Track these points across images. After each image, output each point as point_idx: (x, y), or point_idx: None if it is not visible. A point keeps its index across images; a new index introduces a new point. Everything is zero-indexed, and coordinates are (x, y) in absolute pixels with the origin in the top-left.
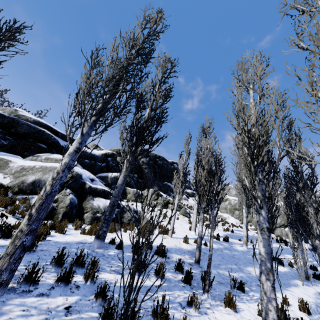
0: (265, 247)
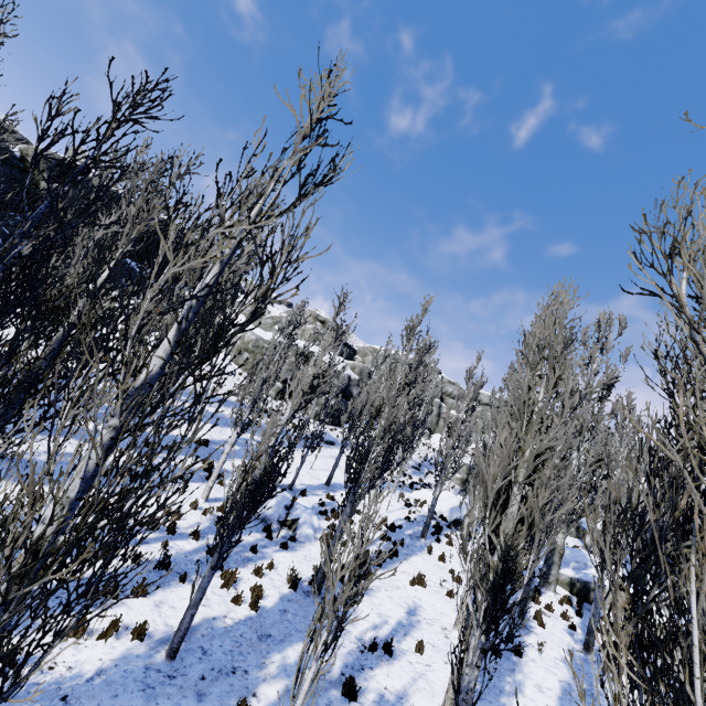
0: None
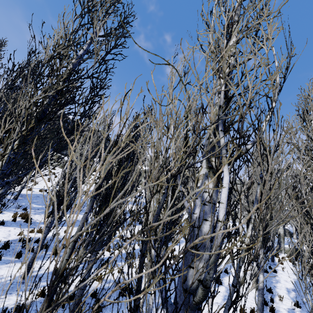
0: (2, 190)
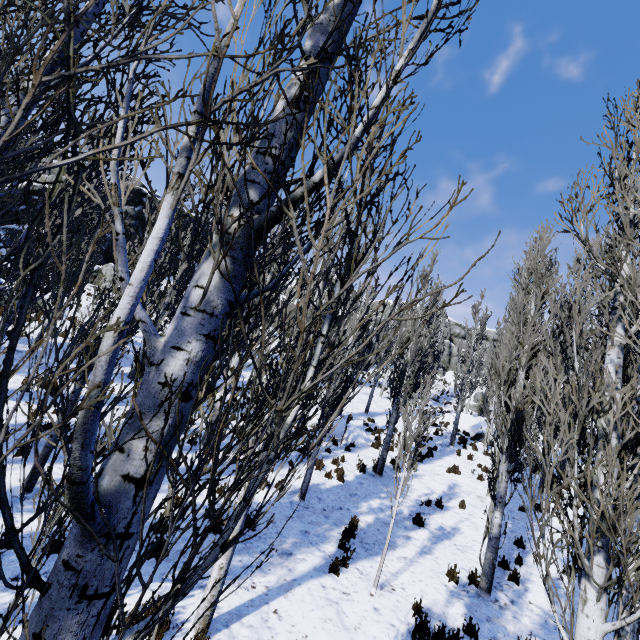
0: None
